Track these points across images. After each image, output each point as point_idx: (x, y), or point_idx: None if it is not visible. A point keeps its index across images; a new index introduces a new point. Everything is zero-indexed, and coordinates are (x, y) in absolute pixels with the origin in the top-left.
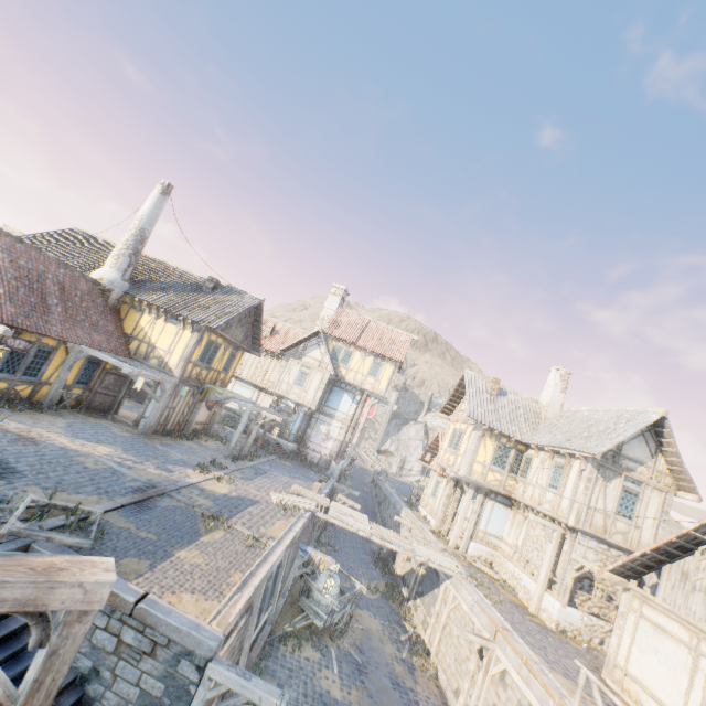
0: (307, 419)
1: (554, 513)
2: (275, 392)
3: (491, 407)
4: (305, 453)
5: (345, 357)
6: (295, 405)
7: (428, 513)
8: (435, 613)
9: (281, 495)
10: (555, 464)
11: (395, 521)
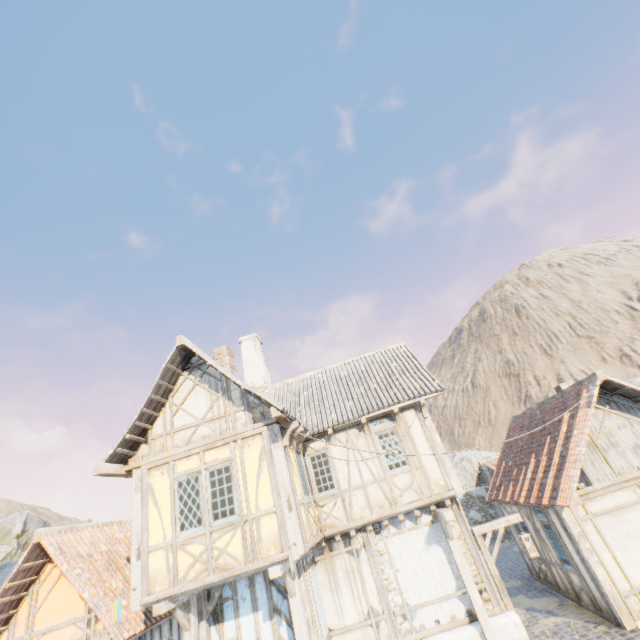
0: None
1: (429, 496)
2: None
3: None
4: None
5: None
6: None
7: None
8: None
9: None
10: (379, 436)
11: None
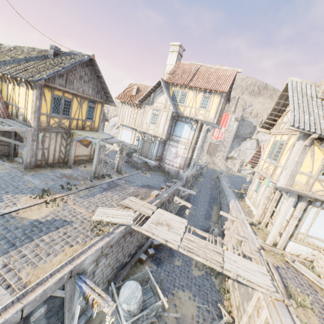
0: (162, 145)
1: None
2: (139, 130)
3: (323, 112)
4: (163, 167)
5: (182, 98)
6: (150, 137)
7: (251, 204)
8: (247, 314)
9: (105, 211)
10: None
11: (226, 208)
